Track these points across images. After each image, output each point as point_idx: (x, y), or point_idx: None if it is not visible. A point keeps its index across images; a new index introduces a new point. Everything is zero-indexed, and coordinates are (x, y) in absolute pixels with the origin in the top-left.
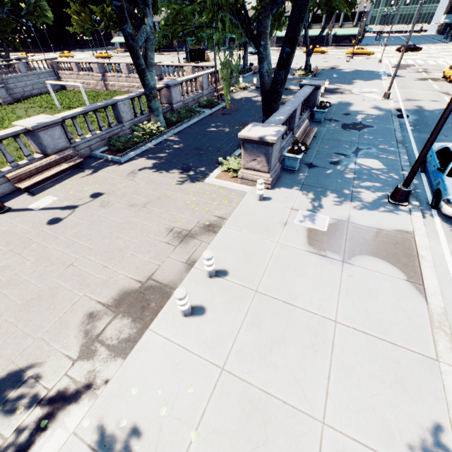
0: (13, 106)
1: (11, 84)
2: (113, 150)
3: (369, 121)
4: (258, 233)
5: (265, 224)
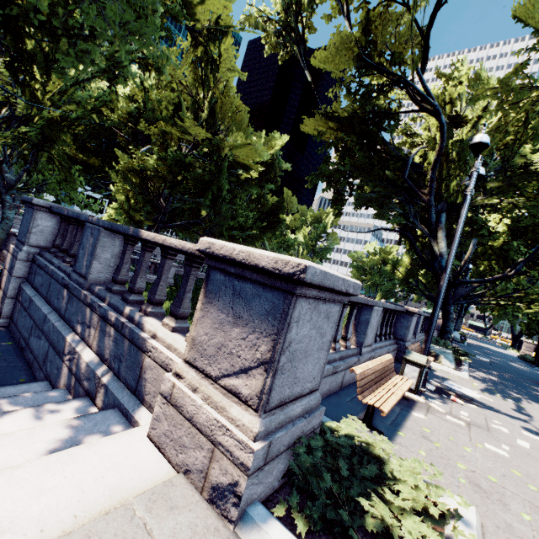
0: None
1: None
2: None
3: None
4: None
5: None
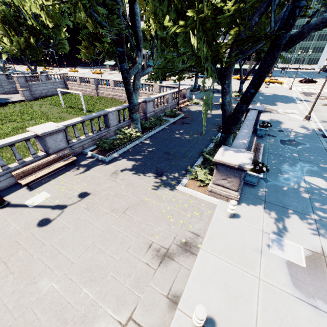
0: (32, 102)
1: (34, 88)
2: (100, 149)
3: (300, 138)
4: (236, 262)
5: (242, 250)
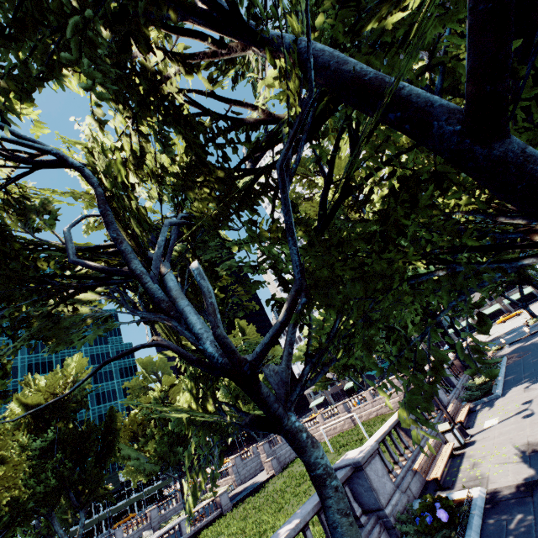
0: (284, 472)
1: (277, 453)
2: (474, 400)
3: None
4: None
5: None
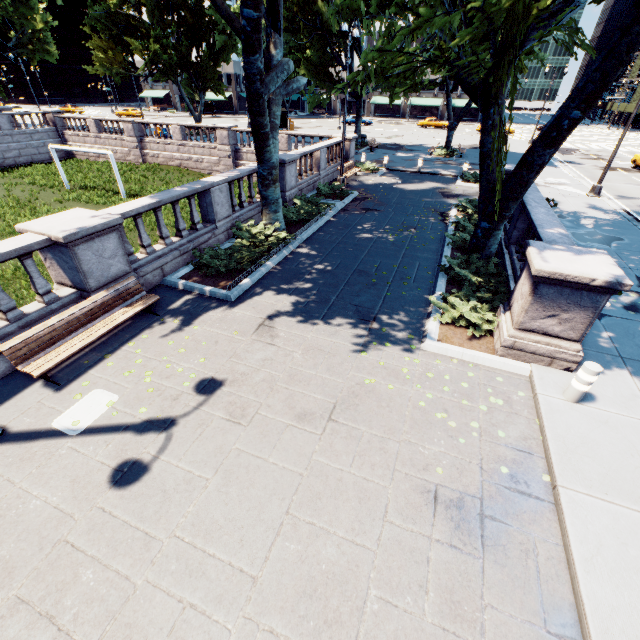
0: None
1: None
2: (205, 274)
3: (605, 229)
4: None
5: None
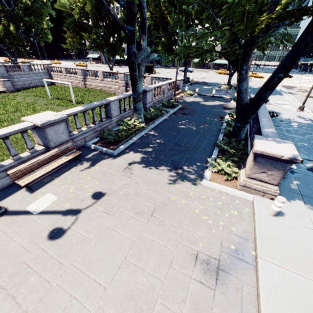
0: (14, 93)
1: (16, 78)
2: (104, 142)
3: (303, 128)
4: (305, 272)
5: (304, 256)
